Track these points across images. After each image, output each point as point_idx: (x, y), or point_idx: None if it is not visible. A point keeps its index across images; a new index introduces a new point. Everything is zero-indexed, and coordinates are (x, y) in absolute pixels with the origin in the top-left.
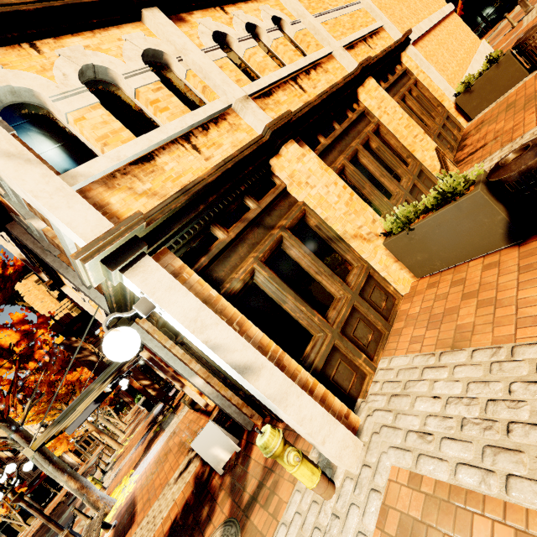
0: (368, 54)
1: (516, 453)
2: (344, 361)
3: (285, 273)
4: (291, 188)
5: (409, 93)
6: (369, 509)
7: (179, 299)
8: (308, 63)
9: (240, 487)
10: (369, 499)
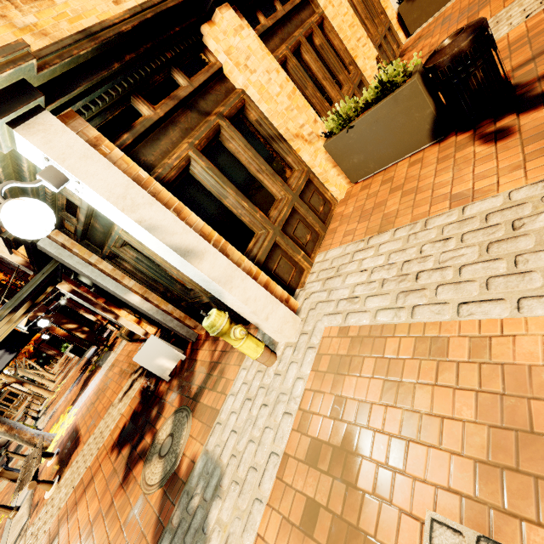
0: None
1: (421, 291)
2: (285, 257)
3: (225, 169)
4: (228, 69)
5: None
6: (306, 361)
7: (100, 172)
8: None
9: (188, 384)
10: (306, 355)
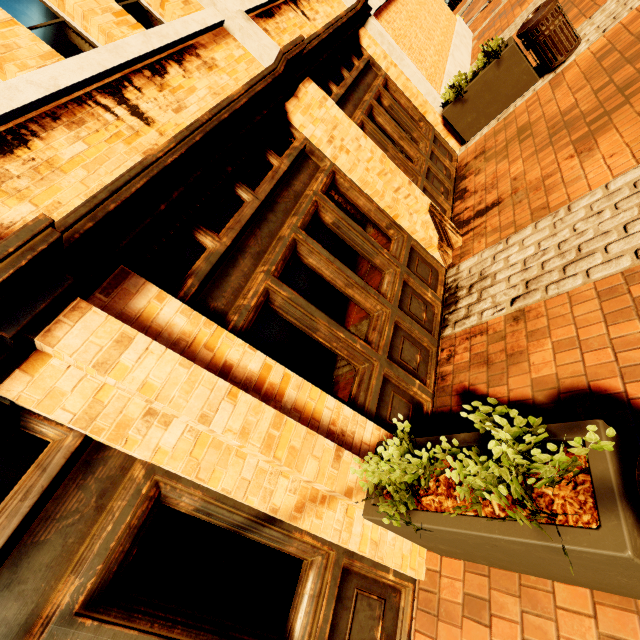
0: (303, 29)
1: None
2: None
3: None
4: (101, 440)
5: (377, 101)
6: None
7: None
8: (155, 46)
9: None
10: None
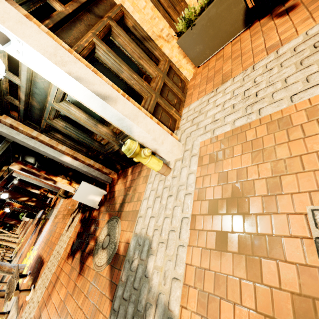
0: None
1: (262, 100)
2: (164, 111)
3: (118, 55)
4: None
5: None
6: (192, 163)
7: (34, 35)
8: None
9: (112, 206)
10: (191, 160)
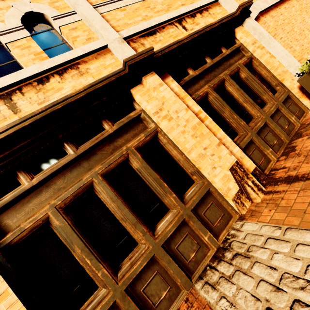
0: (177, 37)
1: None
2: None
3: None
4: None
5: (235, 75)
6: None
7: None
8: (43, 69)
9: None
10: None
